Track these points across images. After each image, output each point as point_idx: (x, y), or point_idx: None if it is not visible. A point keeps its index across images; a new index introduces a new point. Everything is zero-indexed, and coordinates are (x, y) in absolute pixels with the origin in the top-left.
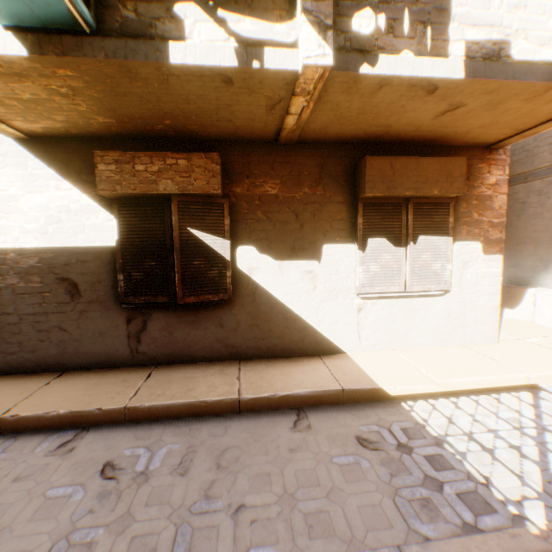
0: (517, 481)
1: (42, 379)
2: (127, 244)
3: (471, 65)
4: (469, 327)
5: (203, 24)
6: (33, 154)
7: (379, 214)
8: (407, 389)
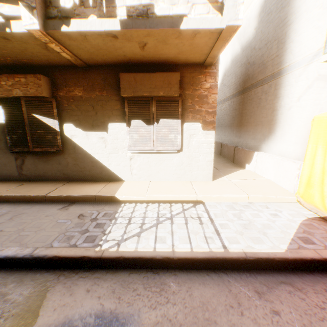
0: (120, 235)
1: None
2: (9, 122)
3: (124, 21)
4: (195, 171)
5: None
6: None
7: (137, 106)
8: (129, 197)
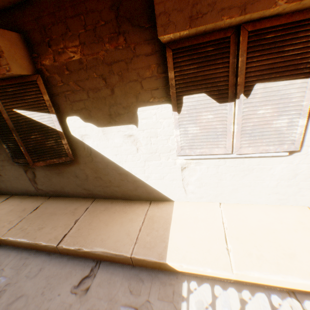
0: None
1: None
2: None
3: None
4: None
5: None
6: None
7: (195, 61)
8: (194, 269)
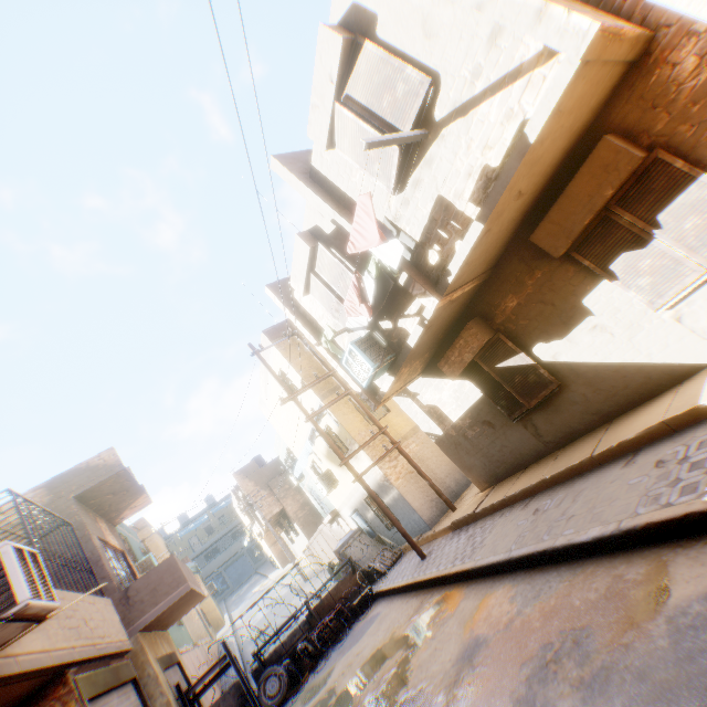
0: None
1: (517, 475)
2: (485, 391)
3: (479, 216)
4: None
5: (406, 322)
6: (429, 378)
7: (594, 244)
8: None
